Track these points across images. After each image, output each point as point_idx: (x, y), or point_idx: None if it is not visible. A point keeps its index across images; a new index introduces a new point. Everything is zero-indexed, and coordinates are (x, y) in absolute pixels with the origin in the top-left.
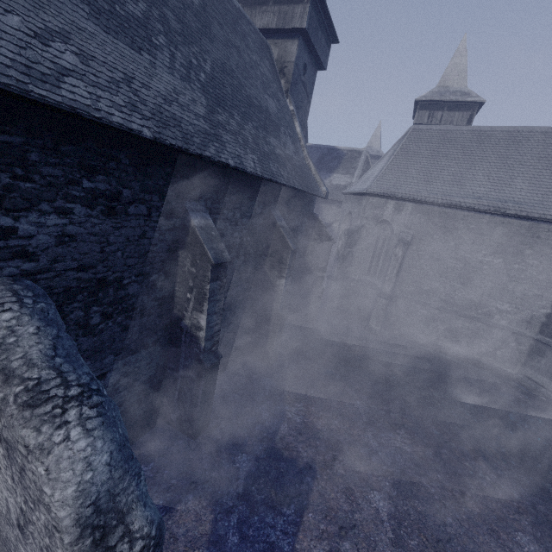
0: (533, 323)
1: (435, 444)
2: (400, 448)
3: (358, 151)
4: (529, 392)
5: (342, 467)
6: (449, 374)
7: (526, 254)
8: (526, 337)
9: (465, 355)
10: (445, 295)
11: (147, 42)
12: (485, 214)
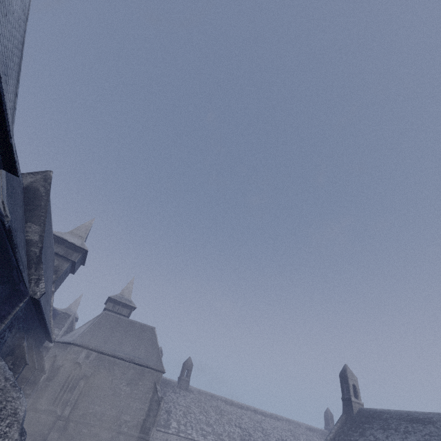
0: (138, 426)
1: None
2: None
3: (69, 314)
4: None
5: None
6: None
7: (140, 384)
8: (134, 436)
9: None
10: (100, 414)
11: None
12: (127, 362)
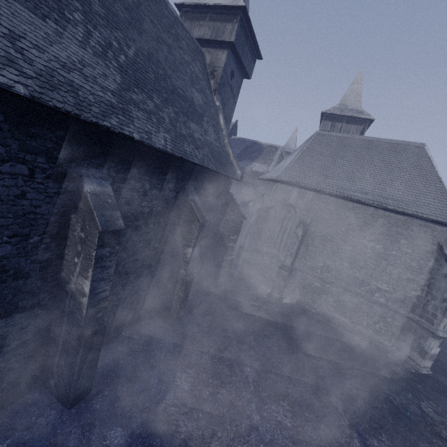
0: (406, 302)
1: (314, 418)
2: (281, 422)
3: (275, 147)
4: (401, 364)
5: (219, 445)
6: (335, 343)
7: (402, 243)
8: (400, 314)
9: (349, 326)
10: (335, 272)
11: (56, 13)
12: (370, 207)
